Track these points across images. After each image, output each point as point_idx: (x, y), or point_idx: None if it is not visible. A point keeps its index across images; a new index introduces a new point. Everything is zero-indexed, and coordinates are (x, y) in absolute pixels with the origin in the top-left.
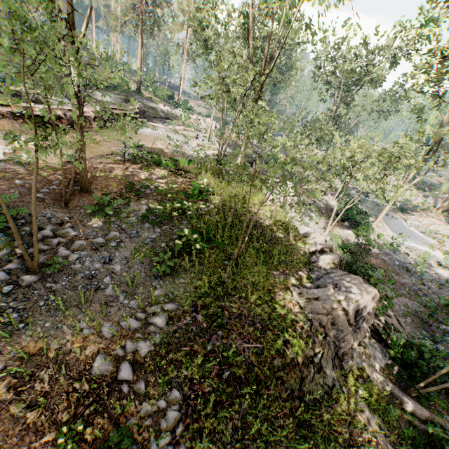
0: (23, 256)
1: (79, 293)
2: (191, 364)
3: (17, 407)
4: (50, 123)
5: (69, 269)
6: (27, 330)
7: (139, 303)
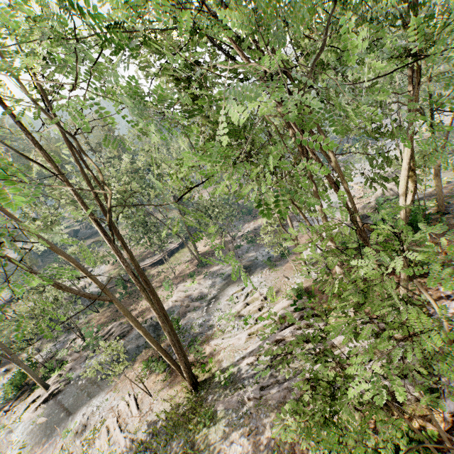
0: None
1: None
2: None
3: None
4: None
5: None
6: None
7: None
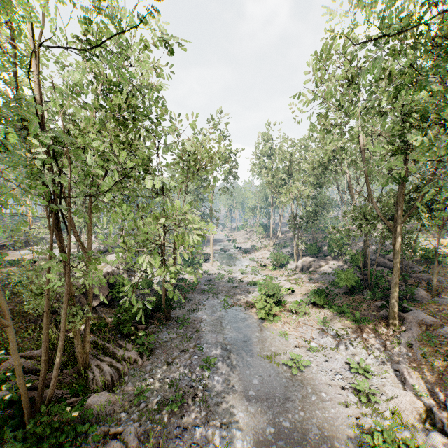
0: None
1: None
2: None
3: None
4: None
5: None
6: None
7: None
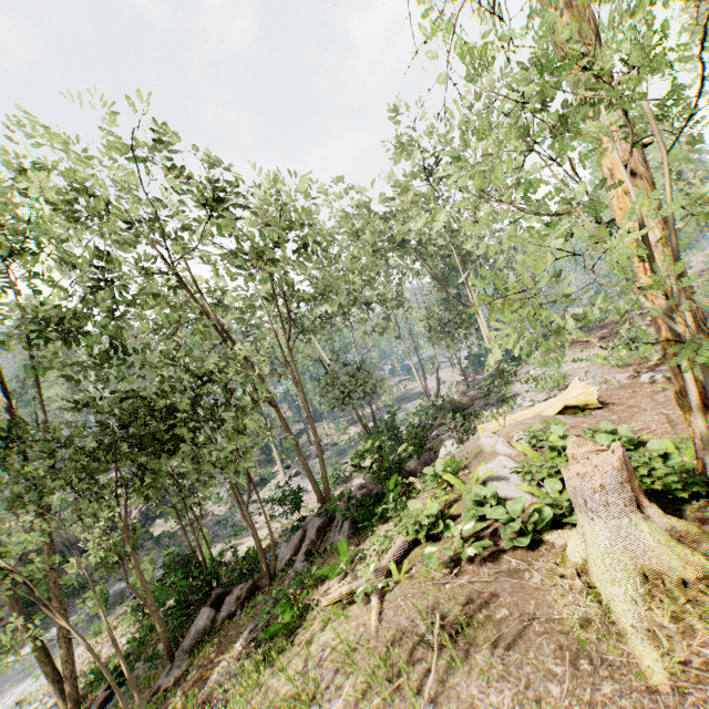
0: None
1: None
2: None
3: None
4: None
5: None
6: None
7: None
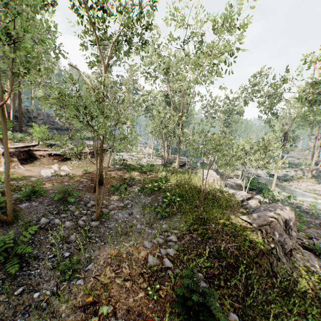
0: (86, 214)
1: (127, 225)
2: (201, 260)
3: (118, 280)
4: (67, 158)
5: (112, 219)
6: (106, 245)
7: (157, 231)
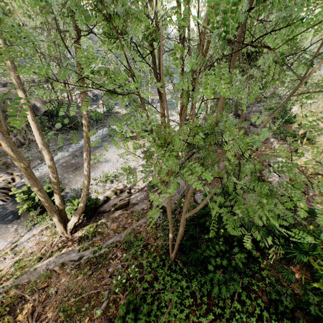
0: None
1: None
2: None
3: None
4: None
5: None
6: None
7: None
